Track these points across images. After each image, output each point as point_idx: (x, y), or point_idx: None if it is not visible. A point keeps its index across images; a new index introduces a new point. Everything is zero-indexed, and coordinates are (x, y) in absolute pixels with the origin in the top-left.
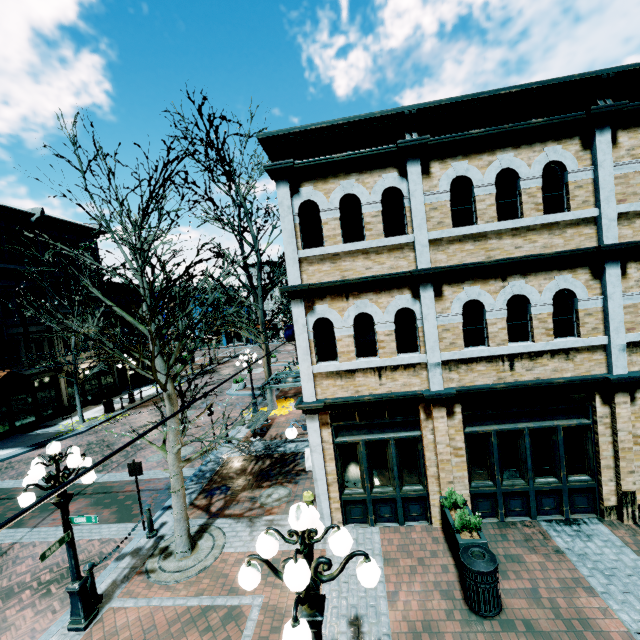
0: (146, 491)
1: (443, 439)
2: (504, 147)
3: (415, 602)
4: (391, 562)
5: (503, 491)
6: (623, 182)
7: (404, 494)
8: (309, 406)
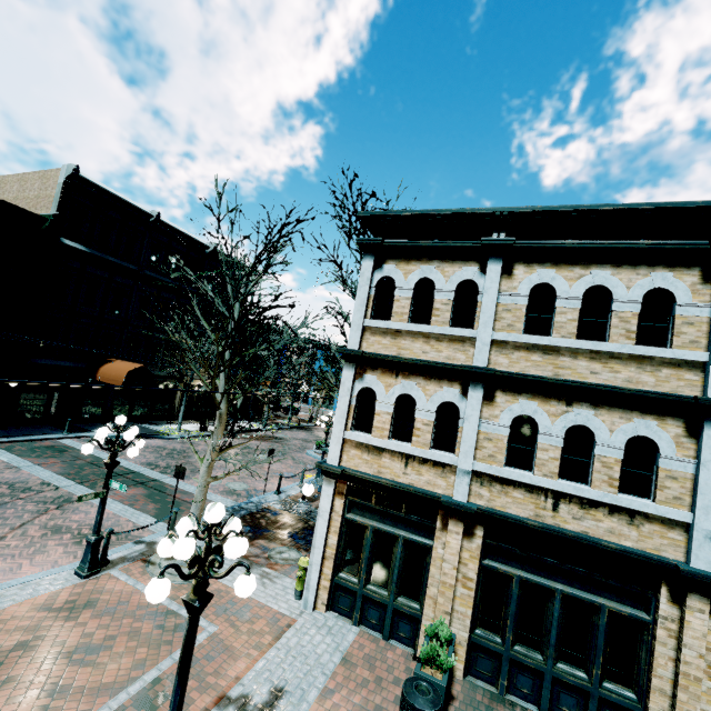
0: (189, 503)
1: (452, 558)
2: (602, 263)
3: (345, 710)
4: (349, 664)
5: (511, 657)
6: None
7: (397, 605)
8: (328, 468)
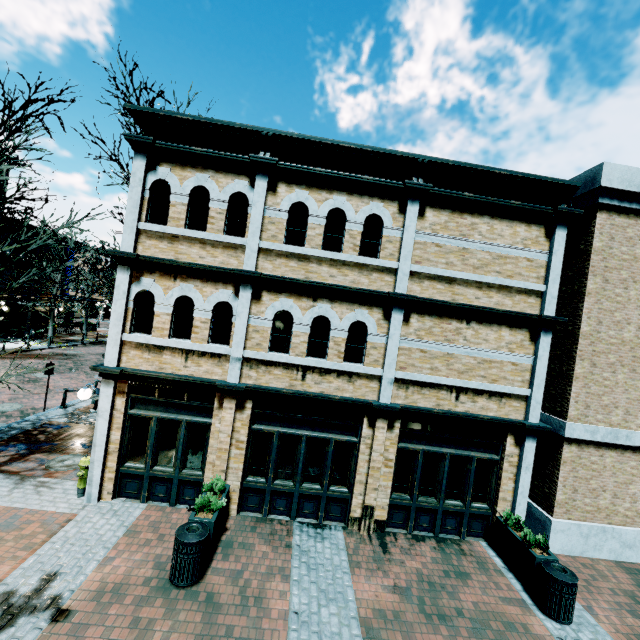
0: None
1: (227, 429)
2: (341, 190)
3: (125, 568)
4: (133, 534)
5: (272, 489)
6: (422, 248)
7: (182, 476)
8: (105, 369)
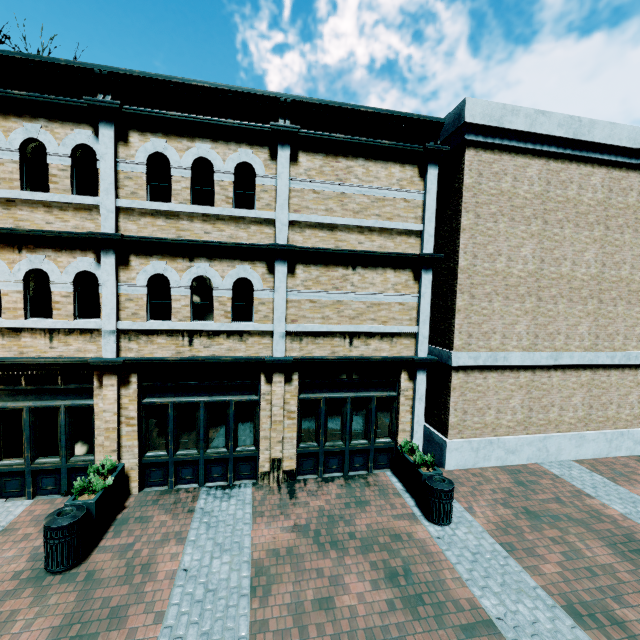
0: None
1: (111, 407)
2: (204, 137)
3: None
4: (10, 532)
5: (175, 460)
6: (300, 196)
7: (71, 464)
8: None
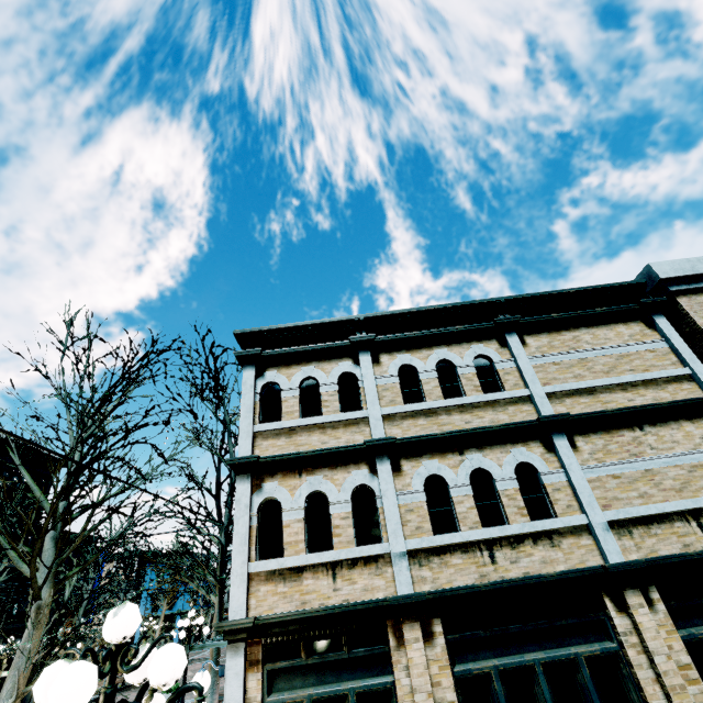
0: None
1: (422, 681)
2: (438, 345)
3: None
4: None
5: None
6: (542, 370)
7: None
8: (233, 623)
